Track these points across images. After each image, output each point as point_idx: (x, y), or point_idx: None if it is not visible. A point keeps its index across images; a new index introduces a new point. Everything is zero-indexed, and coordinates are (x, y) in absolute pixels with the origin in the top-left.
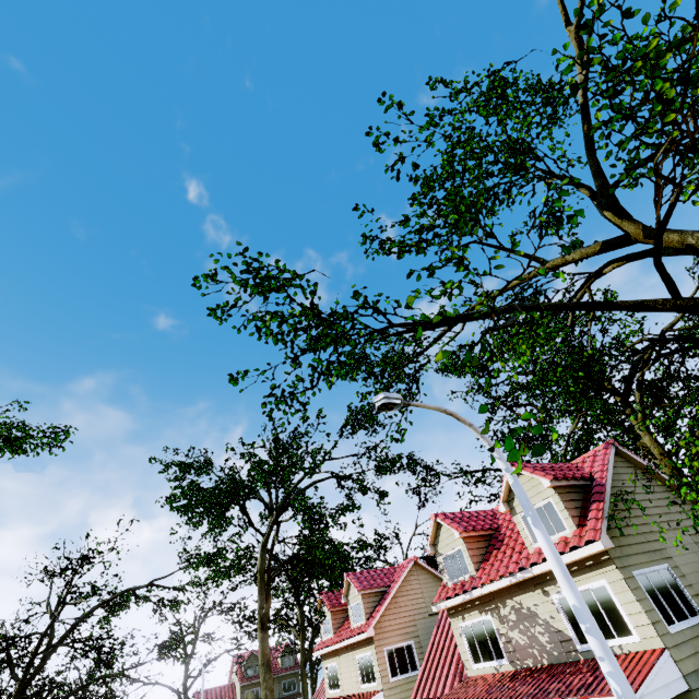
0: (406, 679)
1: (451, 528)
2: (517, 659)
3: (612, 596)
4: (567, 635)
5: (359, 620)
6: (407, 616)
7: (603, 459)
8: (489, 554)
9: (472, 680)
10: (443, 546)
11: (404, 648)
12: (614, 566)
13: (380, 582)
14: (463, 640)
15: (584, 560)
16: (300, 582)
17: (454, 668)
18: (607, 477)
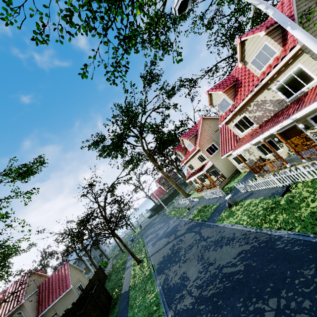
0: (216, 153)
1: (217, 92)
2: (259, 121)
3: (303, 69)
4: (281, 99)
5: (192, 148)
6: (208, 137)
7: (289, 1)
8: (237, 92)
9: (243, 138)
10: (216, 102)
11: (211, 146)
12: (304, 54)
13: (193, 132)
14: (235, 129)
15: (288, 62)
16: (163, 152)
17: (233, 140)
18: (294, 10)
